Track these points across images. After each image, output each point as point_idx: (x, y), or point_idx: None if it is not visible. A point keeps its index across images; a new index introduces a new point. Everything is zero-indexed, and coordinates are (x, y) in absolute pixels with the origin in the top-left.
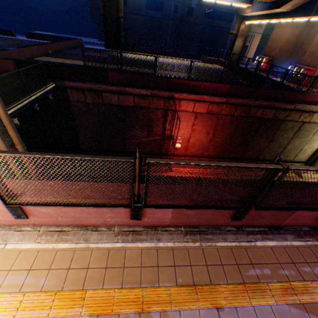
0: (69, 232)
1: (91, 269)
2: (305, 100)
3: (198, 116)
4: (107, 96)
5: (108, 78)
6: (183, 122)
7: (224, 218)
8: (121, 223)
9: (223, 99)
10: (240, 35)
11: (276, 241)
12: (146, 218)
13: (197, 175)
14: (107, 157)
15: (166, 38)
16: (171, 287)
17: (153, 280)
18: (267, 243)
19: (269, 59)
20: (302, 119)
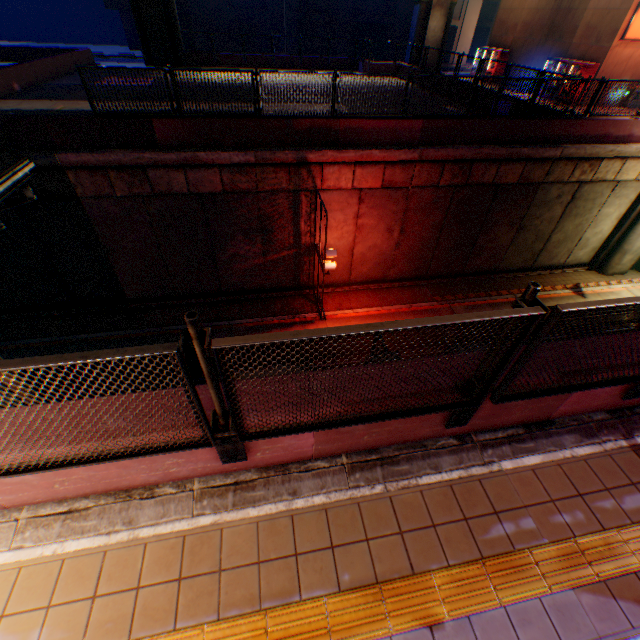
0: (89, 511)
1: (145, 588)
2: (582, 134)
3: (364, 197)
4: (159, 176)
5: (155, 134)
6: (336, 214)
7: (430, 425)
8: (206, 471)
9: (413, 153)
10: (437, 3)
11: (541, 453)
12: (259, 454)
13: (377, 320)
14: (106, 354)
15: (279, 28)
16: (327, 599)
17: (287, 589)
18: (525, 461)
19: (502, 52)
20: (578, 177)
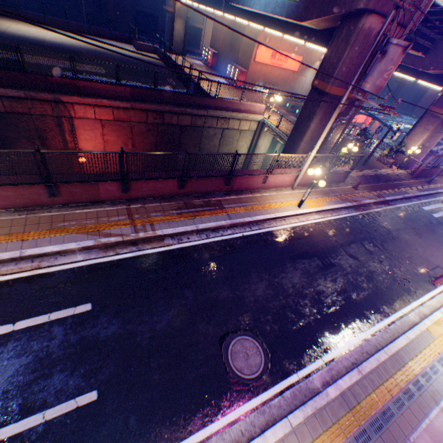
0: None
1: None
2: (217, 106)
3: (105, 124)
4: None
5: None
6: (89, 132)
7: (47, 198)
8: None
9: (128, 104)
10: (178, 15)
11: (94, 209)
12: None
13: None
14: None
15: (79, 0)
16: None
17: None
18: (86, 211)
19: (214, 53)
20: (221, 126)
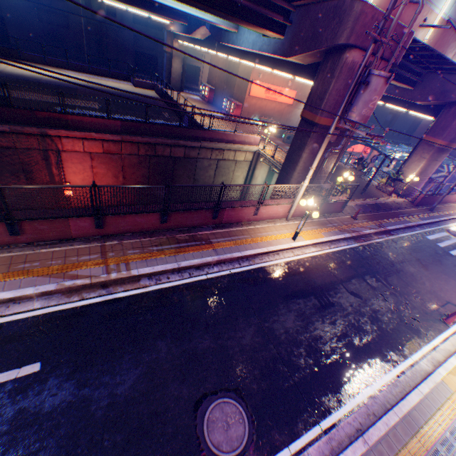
0: None
1: None
2: (211, 137)
3: (95, 157)
4: None
5: None
6: (78, 165)
7: (8, 236)
8: None
9: (118, 137)
10: (176, 55)
11: (63, 247)
12: None
13: None
14: None
15: (81, 43)
16: None
17: None
18: (53, 250)
19: (211, 89)
20: (216, 157)
